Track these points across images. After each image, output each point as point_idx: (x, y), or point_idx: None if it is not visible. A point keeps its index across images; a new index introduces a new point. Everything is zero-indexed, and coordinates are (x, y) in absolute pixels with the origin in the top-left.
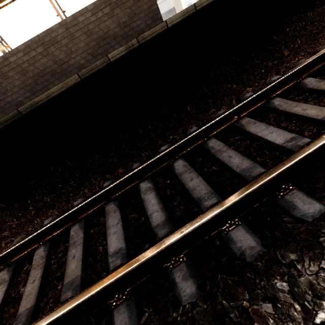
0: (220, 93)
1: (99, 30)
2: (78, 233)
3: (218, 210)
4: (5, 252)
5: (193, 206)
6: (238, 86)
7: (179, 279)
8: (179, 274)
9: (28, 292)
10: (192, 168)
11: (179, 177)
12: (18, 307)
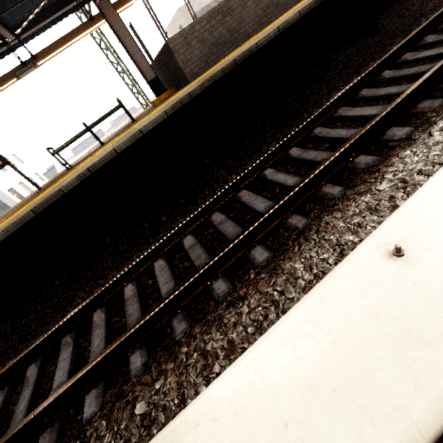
0: None
1: None
2: None
3: None
4: (400, 44)
5: None
6: None
7: None
8: None
9: None
10: None
11: None
12: None
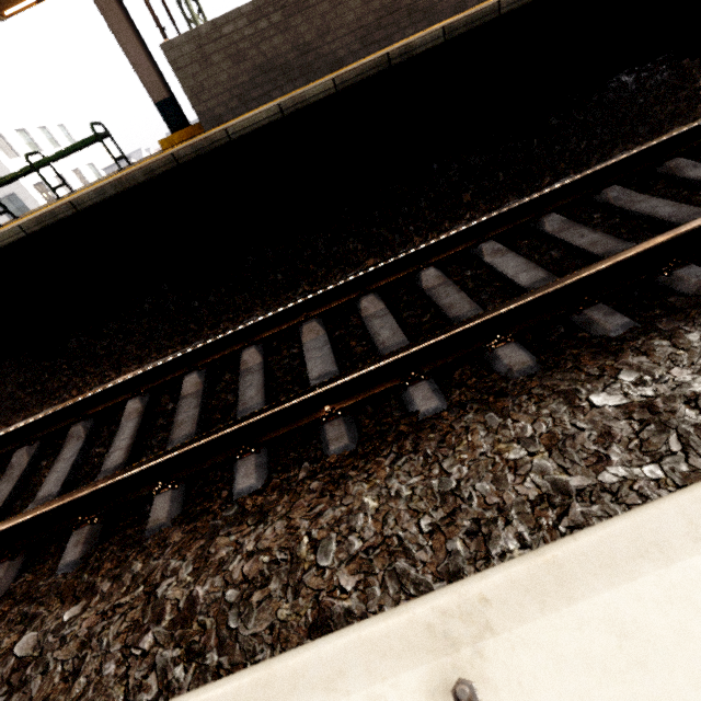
0: None
1: None
2: (628, 194)
3: None
4: (490, 215)
5: None
6: None
7: None
8: None
9: (588, 242)
10: None
11: None
12: (567, 263)
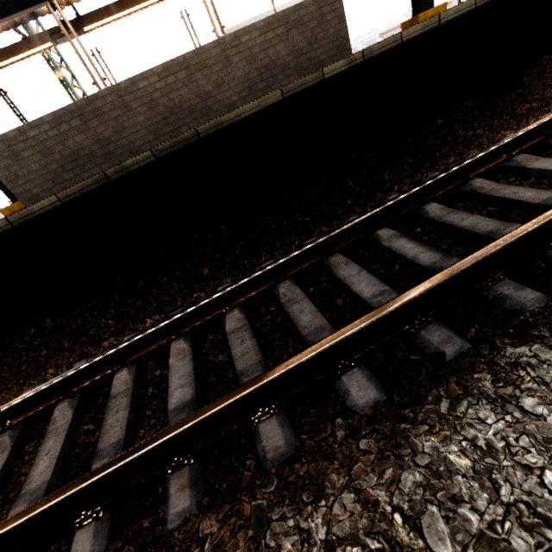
0: (457, 140)
1: (265, 57)
2: (294, 290)
3: (545, 219)
4: (180, 314)
5: (478, 244)
6: (487, 130)
7: (509, 291)
8: (506, 288)
9: (240, 352)
10: (457, 210)
11: (439, 220)
12: (223, 373)
